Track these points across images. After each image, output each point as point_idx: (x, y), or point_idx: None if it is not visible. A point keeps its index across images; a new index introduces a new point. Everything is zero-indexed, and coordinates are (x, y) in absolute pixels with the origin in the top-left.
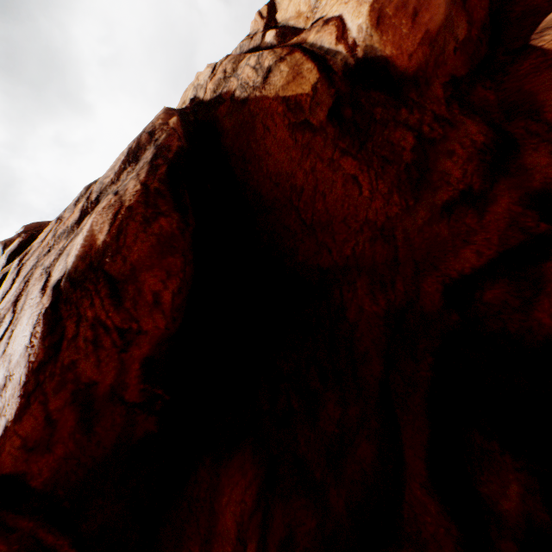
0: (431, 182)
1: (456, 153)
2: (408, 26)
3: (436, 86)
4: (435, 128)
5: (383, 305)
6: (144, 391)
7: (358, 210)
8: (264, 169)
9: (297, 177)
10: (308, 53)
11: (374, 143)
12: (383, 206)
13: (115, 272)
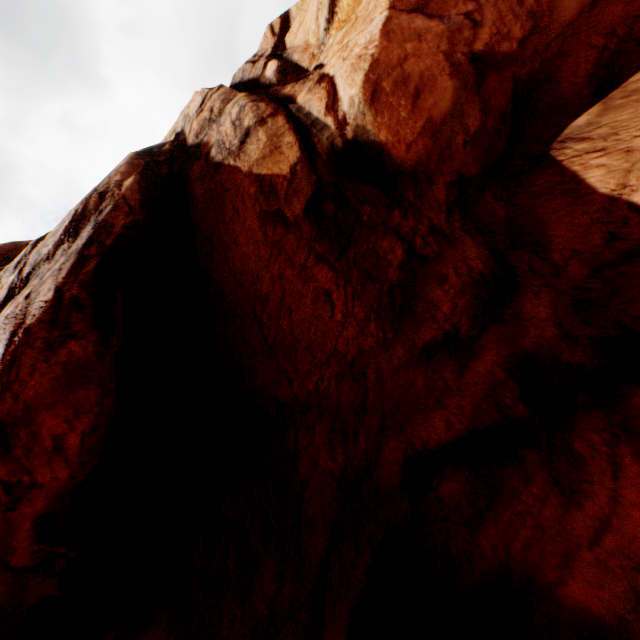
0: (416, 312)
1: (449, 279)
2: (408, 108)
3: (440, 186)
4: (430, 243)
5: (341, 462)
6: (39, 551)
7: (327, 336)
8: (230, 261)
9: (263, 281)
10: (292, 120)
11: (357, 251)
12: (356, 335)
13: (2, 413)
